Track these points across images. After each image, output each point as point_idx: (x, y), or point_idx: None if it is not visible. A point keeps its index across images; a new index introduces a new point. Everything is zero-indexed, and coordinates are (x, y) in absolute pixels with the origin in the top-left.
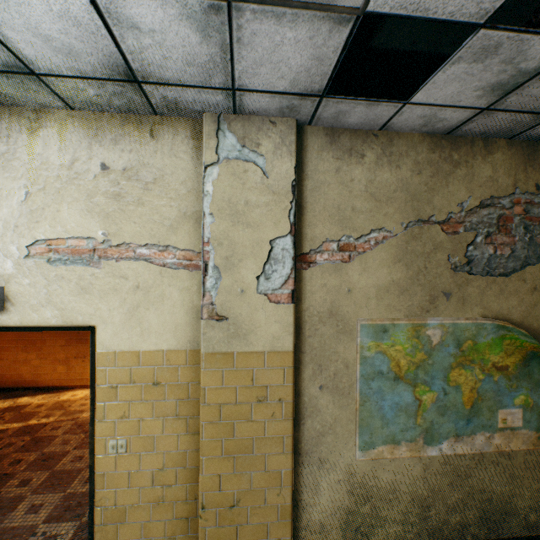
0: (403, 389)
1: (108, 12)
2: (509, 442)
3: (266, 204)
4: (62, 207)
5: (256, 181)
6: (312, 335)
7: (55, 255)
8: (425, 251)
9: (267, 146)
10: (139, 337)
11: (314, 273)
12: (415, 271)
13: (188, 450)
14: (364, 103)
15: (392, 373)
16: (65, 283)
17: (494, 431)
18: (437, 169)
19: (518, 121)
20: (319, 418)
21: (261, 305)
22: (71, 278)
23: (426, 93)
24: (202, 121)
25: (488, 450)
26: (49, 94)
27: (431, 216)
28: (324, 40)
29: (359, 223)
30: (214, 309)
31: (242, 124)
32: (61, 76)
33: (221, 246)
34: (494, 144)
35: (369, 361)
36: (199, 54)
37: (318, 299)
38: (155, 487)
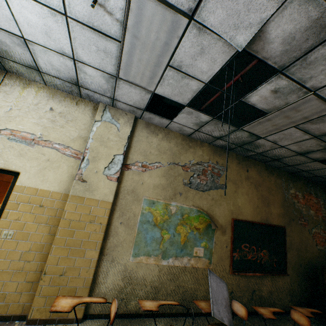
0: (157, 230)
1: (78, 67)
2: (197, 263)
3: (116, 141)
4: (26, 118)
5: (114, 132)
6: (123, 198)
7: (13, 136)
8: (175, 175)
9: (122, 121)
10: (41, 182)
11: (129, 173)
12: (170, 181)
13: (46, 243)
14: (158, 117)
15: (153, 222)
16: (13, 150)
17: (191, 257)
18: (183, 147)
19: (208, 138)
20: (117, 237)
21: (103, 179)
22: (17, 148)
23: (177, 119)
24: (99, 105)
25: (188, 265)
26: (40, 78)
27: (179, 162)
28: (144, 95)
29: (151, 158)
30: (82, 176)
31: (114, 111)
32: (49, 75)
33: (93, 152)
34: (204, 144)
35: (145, 215)
36: (104, 86)
37: (129, 183)
38: (20, 261)
